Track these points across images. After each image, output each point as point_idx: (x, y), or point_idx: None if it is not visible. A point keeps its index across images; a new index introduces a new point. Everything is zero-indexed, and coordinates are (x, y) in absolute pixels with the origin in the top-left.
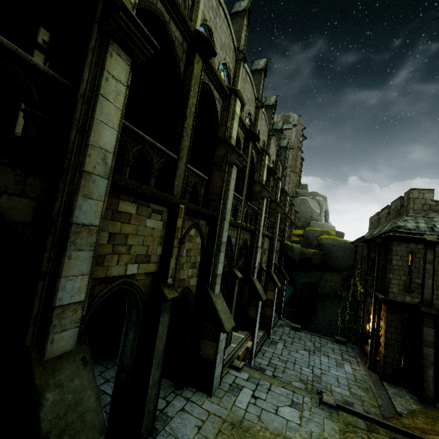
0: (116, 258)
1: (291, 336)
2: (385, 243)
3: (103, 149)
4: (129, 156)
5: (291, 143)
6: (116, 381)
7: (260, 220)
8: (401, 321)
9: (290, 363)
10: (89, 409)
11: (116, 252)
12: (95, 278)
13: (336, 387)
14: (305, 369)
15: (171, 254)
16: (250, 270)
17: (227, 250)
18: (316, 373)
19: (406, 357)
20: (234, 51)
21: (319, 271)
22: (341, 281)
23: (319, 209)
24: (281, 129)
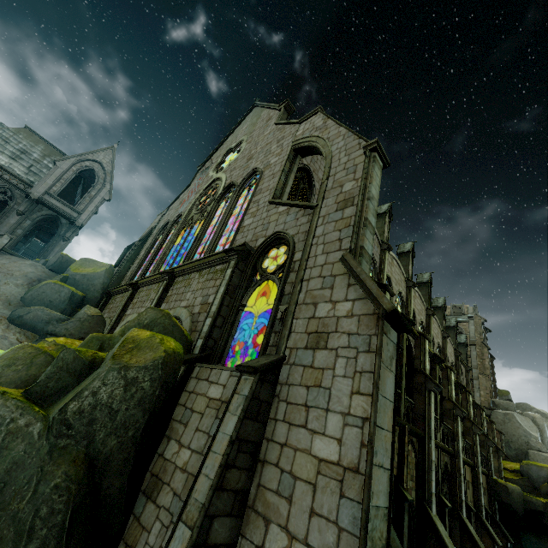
0: None
1: None
2: None
3: None
4: None
5: (471, 338)
6: None
7: (457, 441)
8: None
9: None
10: (399, 546)
11: None
12: None
13: None
14: None
15: (404, 463)
16: (456, 503)
17: None
18: None
19: None
20: (404, 280)
21: None
22: None
23: (537, 432)
24: (455, 326)
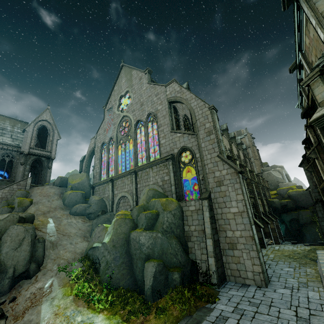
0: None
1: None
2: None
3: None
4: None
5: (247, 144)
6: None
7: (254, 192)
8: None
9: None
10: None
11: None
12: None
13: None
14: None
15: None
16: (259, 213)
17: None
18: None
19: None
20: None
21: (296, 211)
22: (311, 213)
23: (280, 175)
24: (240, 143)
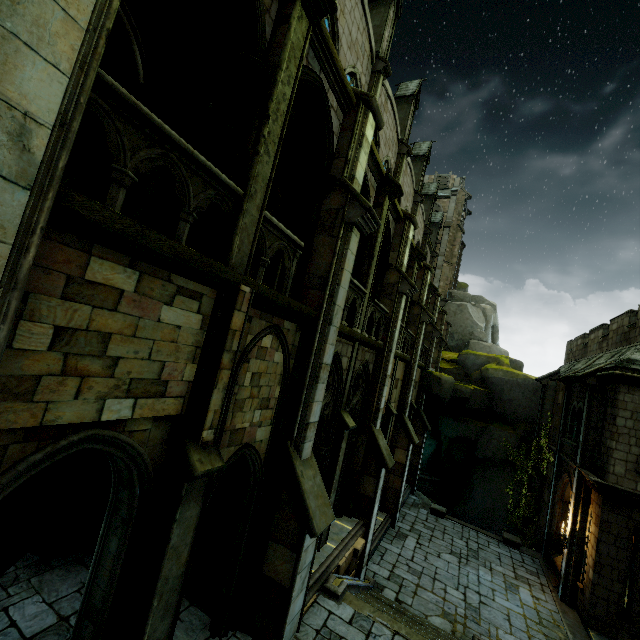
0: (75, 384)
1: (429, 525)
2: (601, 387)
3: (16, 108)
4: (127, 166)
5: (448, 219)
6: (74, 636)
7: (393, 331)
8: (628, 525)
9: (427, 578)
10: None
11: (76, 370)
12: (7, 428)
13: (506, 633)
14: (452, 591)
15: (215, 382)
16: (369, 414)
17: (332, 378)
18: (471, 601)
19: (634, 591)
20: (371, 58)
21: (481, 420)
22: (516, 440)
23: (484, 323)
24: (434, 194)
